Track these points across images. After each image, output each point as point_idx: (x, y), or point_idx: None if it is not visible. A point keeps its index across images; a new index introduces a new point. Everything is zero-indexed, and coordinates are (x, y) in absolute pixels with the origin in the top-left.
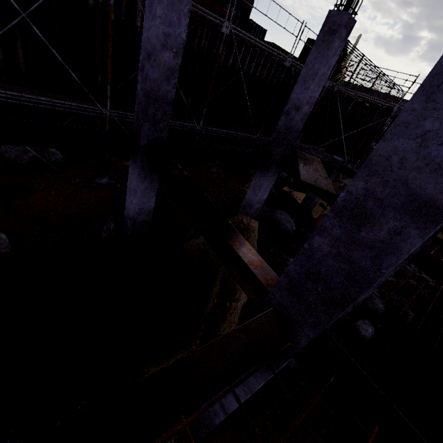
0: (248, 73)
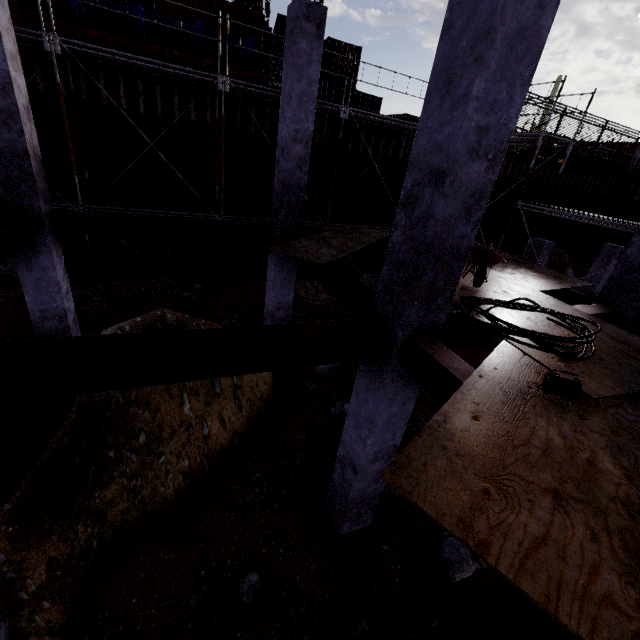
0: None
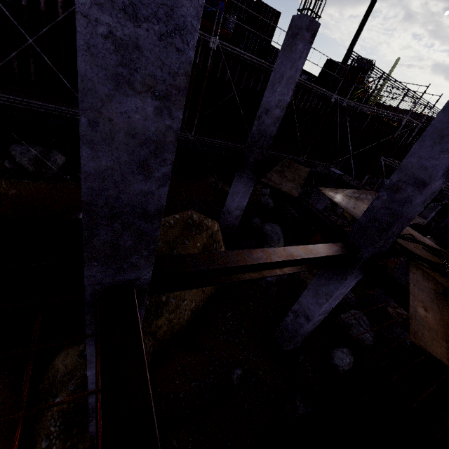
0: (247, 88)
